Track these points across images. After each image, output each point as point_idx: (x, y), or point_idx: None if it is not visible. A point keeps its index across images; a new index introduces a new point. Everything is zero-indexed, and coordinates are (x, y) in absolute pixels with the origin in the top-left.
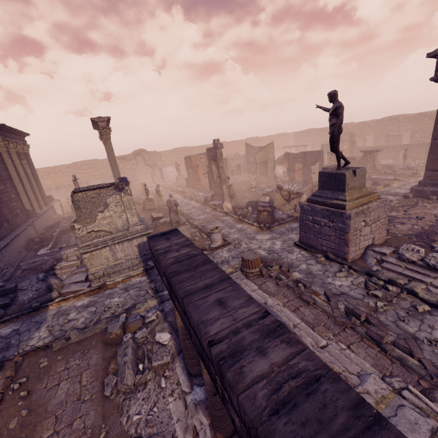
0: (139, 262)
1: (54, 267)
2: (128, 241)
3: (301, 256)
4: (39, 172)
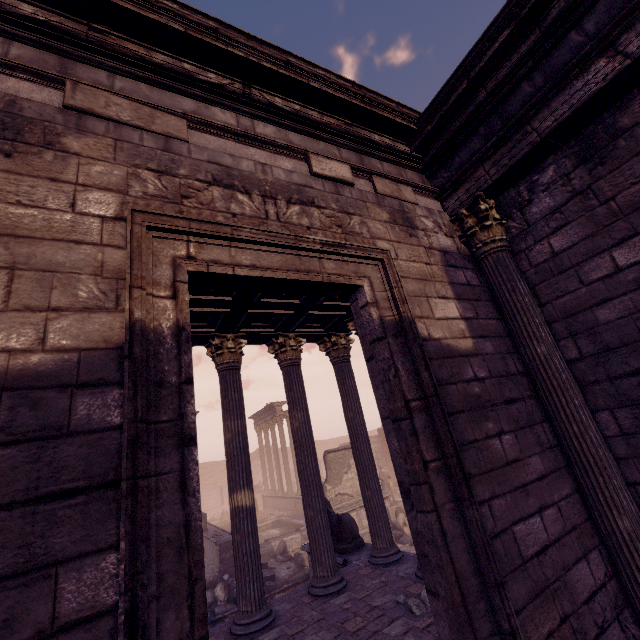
0: None
1: (287, 550)
2: None
3: None
4: None
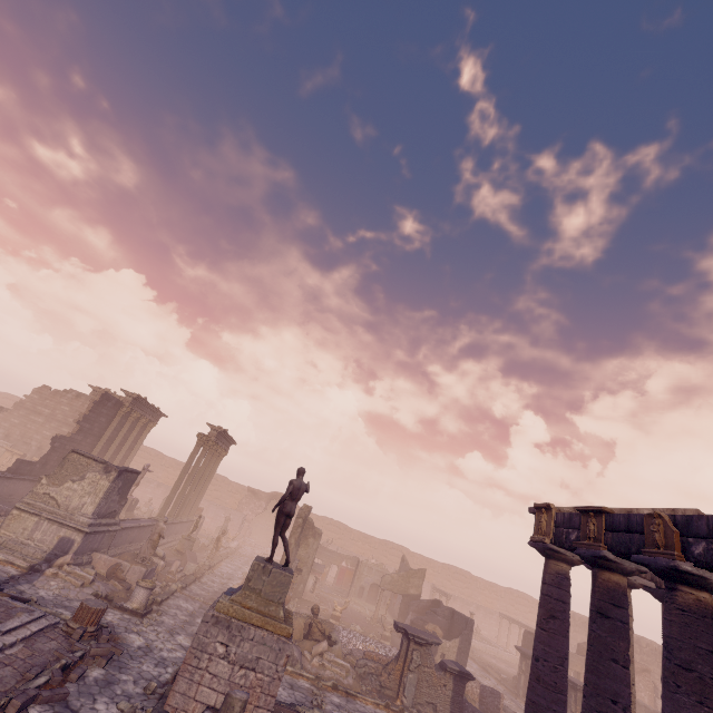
0: (41, 557)
1: None
2: (60, 525)
3: (153, 674)
4: (163, 460)
